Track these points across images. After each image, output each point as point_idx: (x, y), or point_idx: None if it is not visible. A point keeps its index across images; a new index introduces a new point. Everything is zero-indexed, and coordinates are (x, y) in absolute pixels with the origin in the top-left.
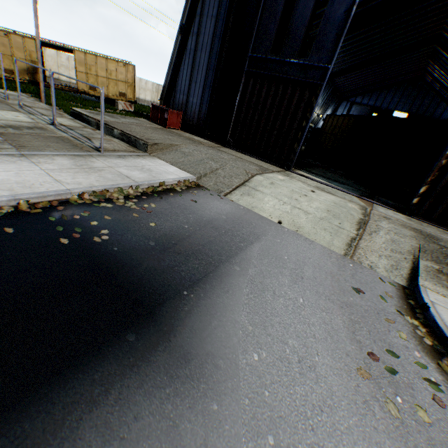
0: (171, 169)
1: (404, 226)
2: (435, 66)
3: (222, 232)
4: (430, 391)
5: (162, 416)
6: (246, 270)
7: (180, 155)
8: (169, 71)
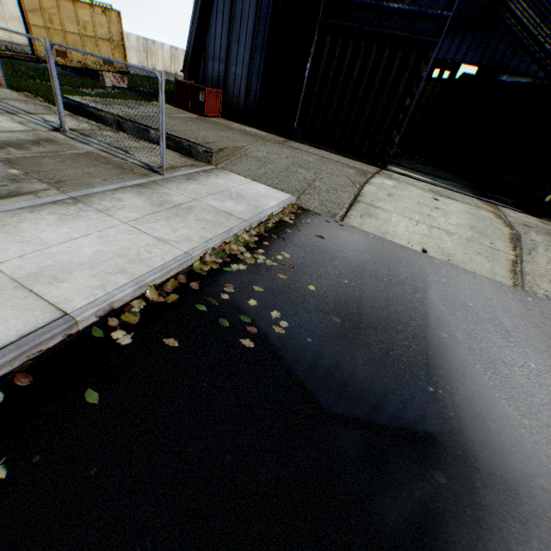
0: (260, 188)
1: (550, 235)
2: None
3: (386, 280)
4: None
5: None
6: (454, 335)
7: (256, 164)
8: (193, 24)
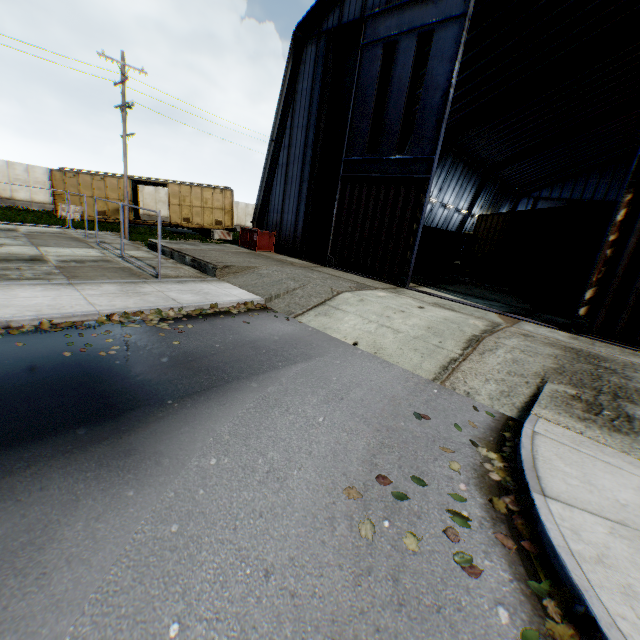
0: (237, 291)
1: (552, 344)
2: None
3: (262, 351)
4: (448, 524)
5: (70, 491)
6: (265, 387)
7: (254, 277)
8: (260, 190)
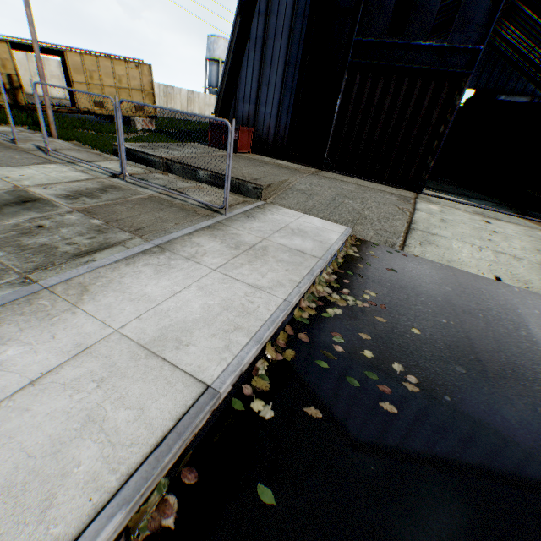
0: (315, 221)
1: None
2: (510, 26)
3: (481, 316)
4: None
5: None
6: None
7: (302, 197)
8: (225, 72)
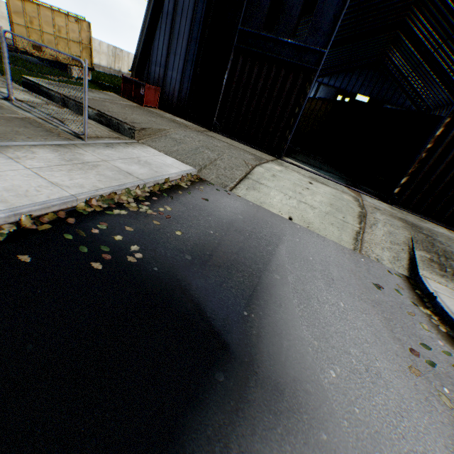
0: (168, 160)
1: (393, 216)
2: (396, 52)
3: (247, 235)
4: None
5: None
6: (286, 278)
7: (172, 143)
8: (141, 37)
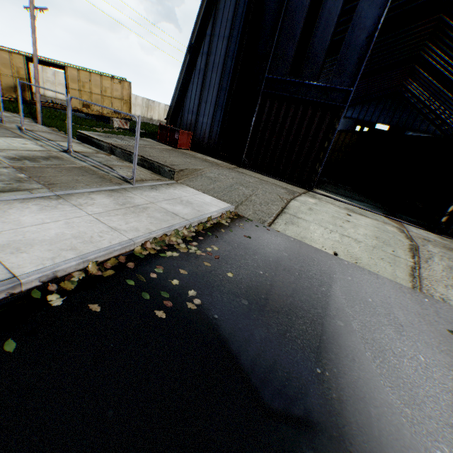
0: (207, 198)
1: (446, 248)
2: (413, 82)
3: (296, 274)
4: None
5: None
6: (350, 324)
7: (208, 181)
8: (176, 90)
